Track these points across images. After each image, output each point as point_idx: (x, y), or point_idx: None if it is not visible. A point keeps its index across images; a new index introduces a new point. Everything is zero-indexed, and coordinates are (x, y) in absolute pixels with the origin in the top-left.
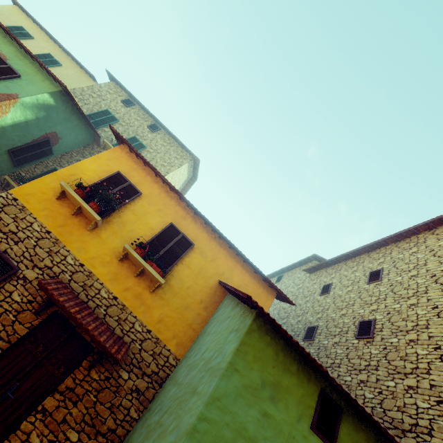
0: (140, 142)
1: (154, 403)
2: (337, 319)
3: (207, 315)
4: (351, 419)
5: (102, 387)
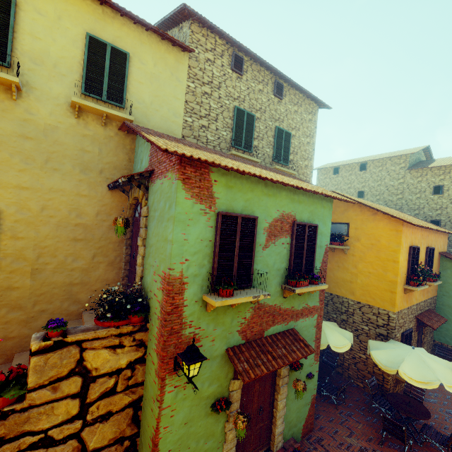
0: (285, 131)
1: (442, 315)
2: None
3: (438, 272)
4: None
5: None
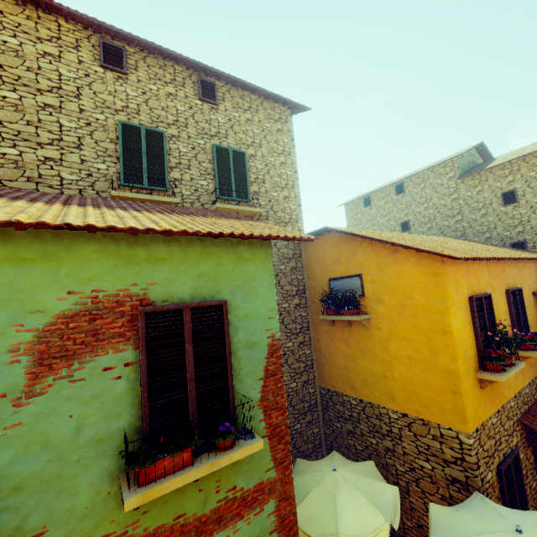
0: (232, 151)
1: None
2: None
3: None
4: None
5: None
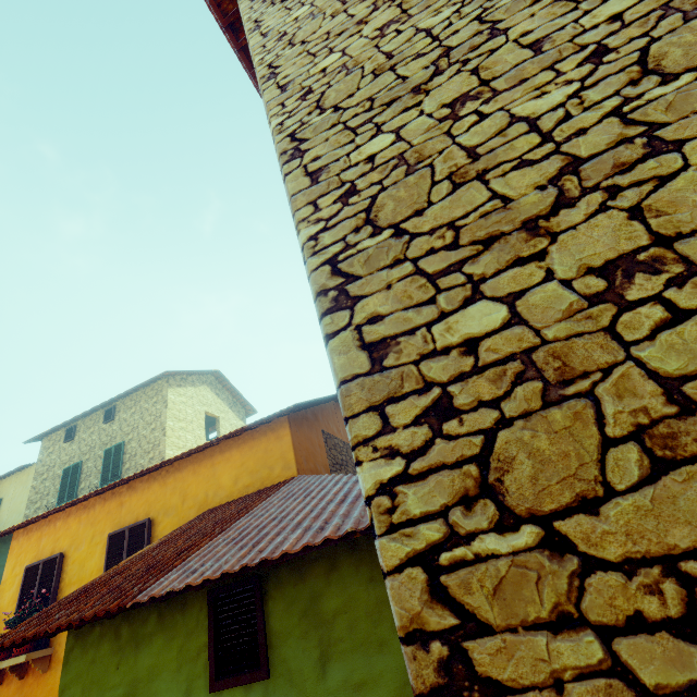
0: (115, 447)
1: None
2: None
3: None
4: (284, 570)
5: None
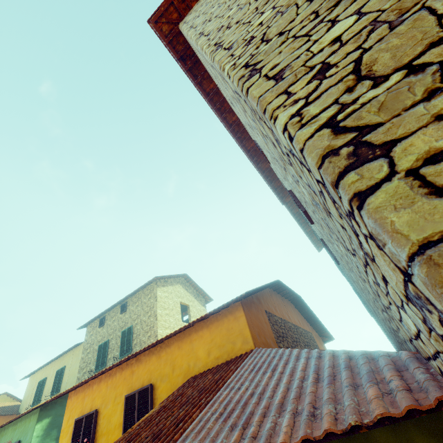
0: (127, 329)
1: None
2: None
3: None
4: None
5: None
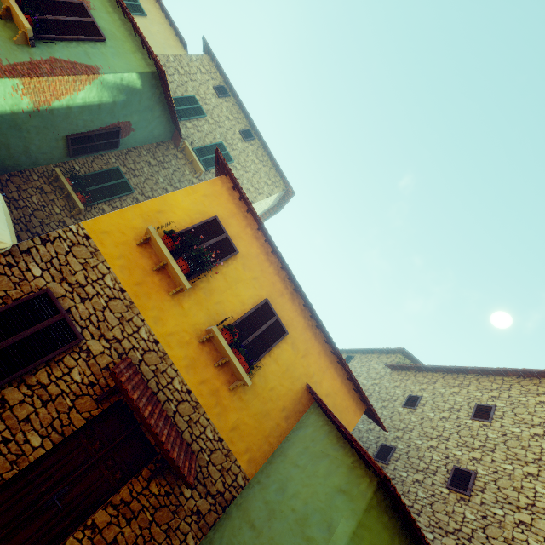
0: (227, 153)
1: (216, 535)
2: (423, 449)
3: (287, 428)
4: None
5: (160, 505)
